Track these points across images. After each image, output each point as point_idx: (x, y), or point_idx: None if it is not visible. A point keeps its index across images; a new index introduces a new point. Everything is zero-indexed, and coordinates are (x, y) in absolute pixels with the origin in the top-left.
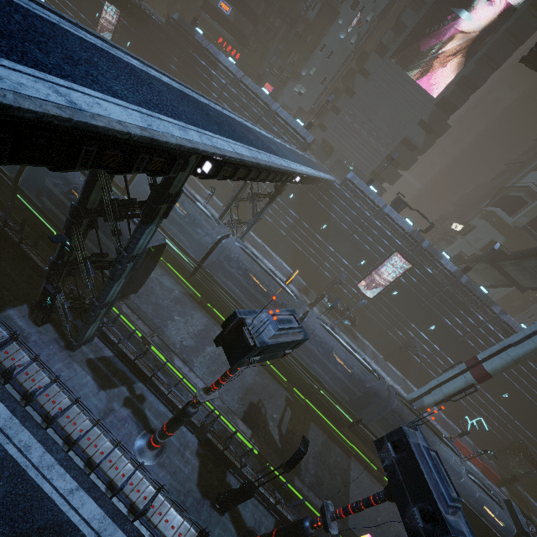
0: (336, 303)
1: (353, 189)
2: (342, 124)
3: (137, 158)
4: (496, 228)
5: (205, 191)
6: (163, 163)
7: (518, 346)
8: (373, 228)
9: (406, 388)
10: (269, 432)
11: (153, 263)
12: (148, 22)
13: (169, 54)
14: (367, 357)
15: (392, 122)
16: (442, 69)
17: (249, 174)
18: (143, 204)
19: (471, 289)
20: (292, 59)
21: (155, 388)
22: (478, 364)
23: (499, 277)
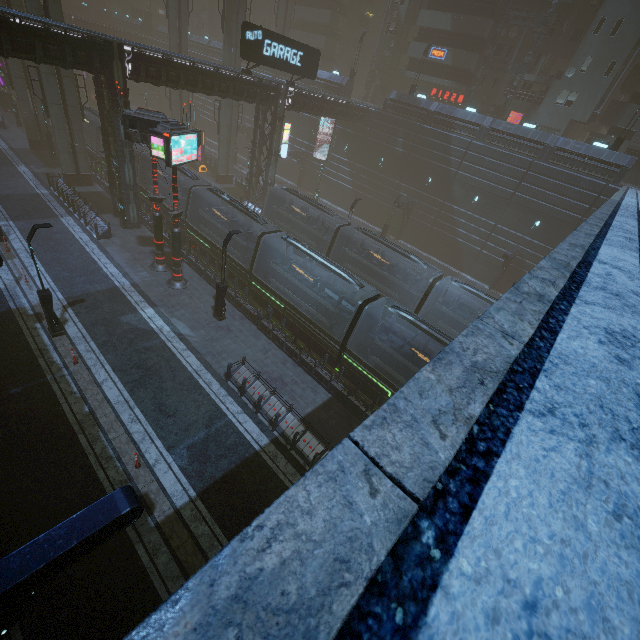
0: None
1: None
2: None
3: None
4: None
5: (460, 276)
6: None
7: None
8: None
9: None
10: None
11: None
12: (365, 115)
13: (391, 137)
14: None
15: None
16: None
17: None
18: None
19: None
20: (541, 65)
21: None
22: None
23: None
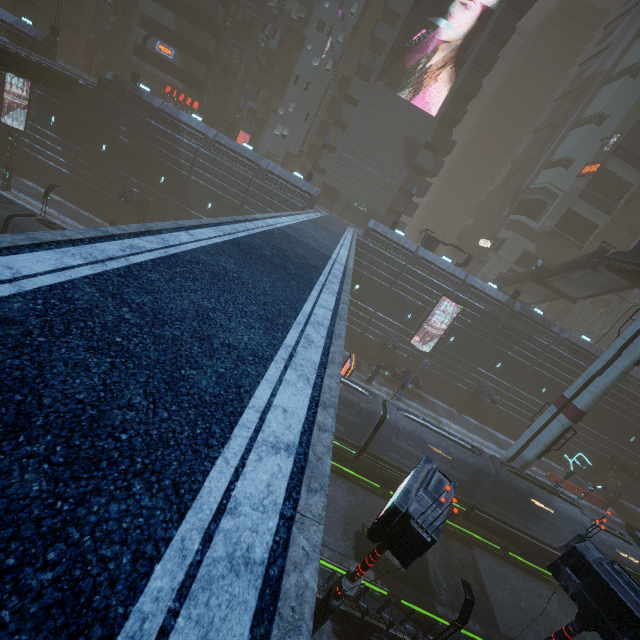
0: (406, 380)
1: (379, 238)
2: (342, 163)
3: None
4: (525, 237)
5: None
6: None
7: (603, 375)
8: (412, 276)
9: (489, 437)
10: (387, 560)
11: None
12: (74, 88)
13: (113, 123)
14: (442, 419)
15: (395, 150)
16: (426, 76)
17: None
18: None
19: (527, 316)
20: (262, 98)
21: None
22: (568, 403)
23: (547, 292)
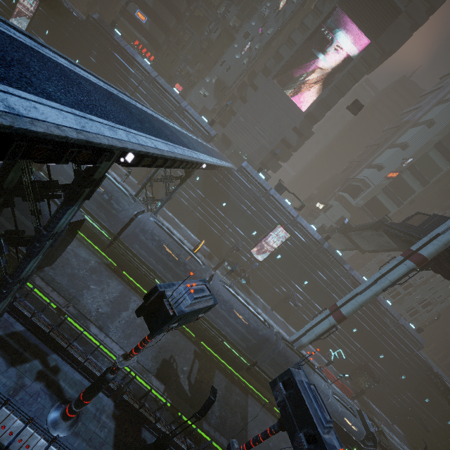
0: (235, 267)
1: (247, 175)
2: (238, 123)
3: (66, 151)
4: (345, 207)
5: (120, 170)
6: (90, 154)
7: (362, 294)
8: (262, 206)
9: (288, 331)
10: (180, 384)
11: (71, 237)
12: (69, 16)
13: (88, 47)
14: (258, 309)
15: (274, 125)
16: (307, 91)
17: (166, 163)
18: (66, 187)
19: (330, 253)
20: (198, 68)
21: (71, 357)
22: (337, 309)
23: (348, 243)
